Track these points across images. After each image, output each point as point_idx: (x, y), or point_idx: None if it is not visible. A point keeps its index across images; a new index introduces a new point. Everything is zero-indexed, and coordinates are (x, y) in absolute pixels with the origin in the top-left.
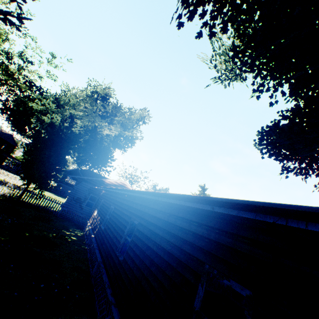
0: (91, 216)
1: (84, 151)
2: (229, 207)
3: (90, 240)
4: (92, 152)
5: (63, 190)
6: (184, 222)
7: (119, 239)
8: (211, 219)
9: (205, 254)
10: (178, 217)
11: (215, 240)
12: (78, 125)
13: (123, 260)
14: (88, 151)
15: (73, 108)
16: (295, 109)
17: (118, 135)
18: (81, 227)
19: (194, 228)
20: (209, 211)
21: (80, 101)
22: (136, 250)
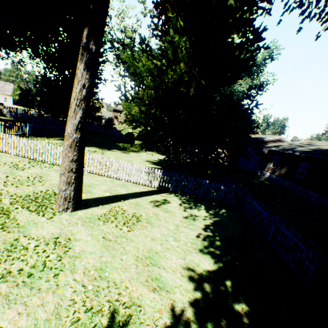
0: (265, 167)
1: None
2: None
3: (281, 184)
4: None
5: None
6: None
7: None
8: None
9: None
10: None
11: None
12: None
13: None
14: None
15: None
16: None
17: (248, 88)
18: (254, 174)
19: None
20: None
21: None
22: None
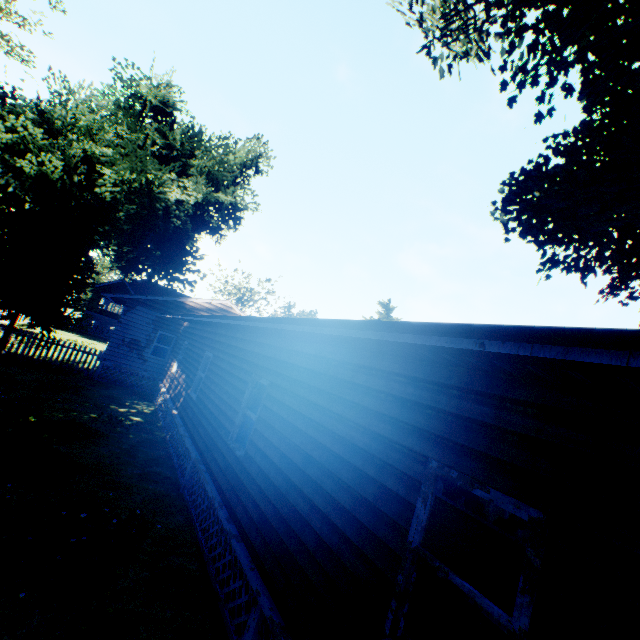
0: (167, 374)
1: (131, 240)
2: (537, 339)
3: (171, 420)
4: (150, 242)
5: (99, 326)
6: (375, 376)
7: (231, 417)
8: (439, 368)
9: (427, 440)
10: (359, 368)
11: (449, 412)
12: (106, 180)
13: (245, 457)
14: (141, 240)
15: (88, 138)
16: (583, 131)
17: (204, 203)
18: (150, 397)
19: (399, 388)
20: (467, 351)
21: (104, 120)
22: (271, 436)
